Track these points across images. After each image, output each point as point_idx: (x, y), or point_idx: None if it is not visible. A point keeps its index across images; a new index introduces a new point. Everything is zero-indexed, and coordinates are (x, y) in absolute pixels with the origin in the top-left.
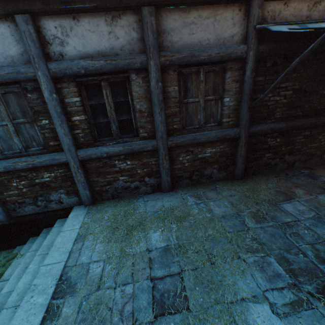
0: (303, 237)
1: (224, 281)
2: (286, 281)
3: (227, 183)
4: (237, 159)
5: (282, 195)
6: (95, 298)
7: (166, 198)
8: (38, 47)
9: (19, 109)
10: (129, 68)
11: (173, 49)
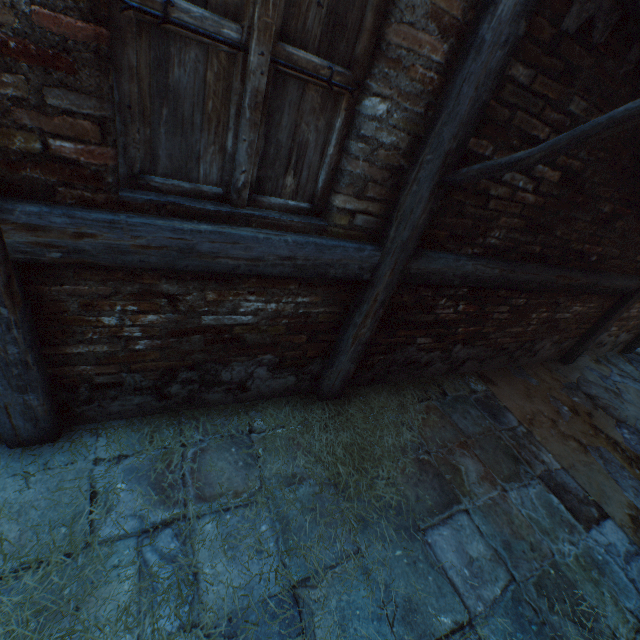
0: None
1: None
2: None
3: (294, 410)
4: (344, 347)
5: (433, 482)
6: None
7: (0, 492)
8: None
9: None
10: None
11: None
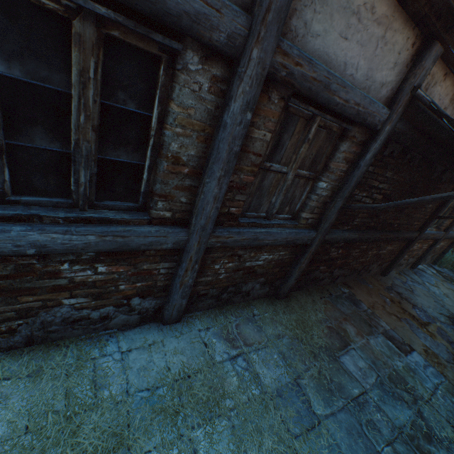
0: (380, 430)
1: None
2: None
3: (268, 305)
4: (294, 273)
5: (336, 336)
6: None
7: (171, 343)
8: None
9: None
10: (194, 32)
11: (303, 47)
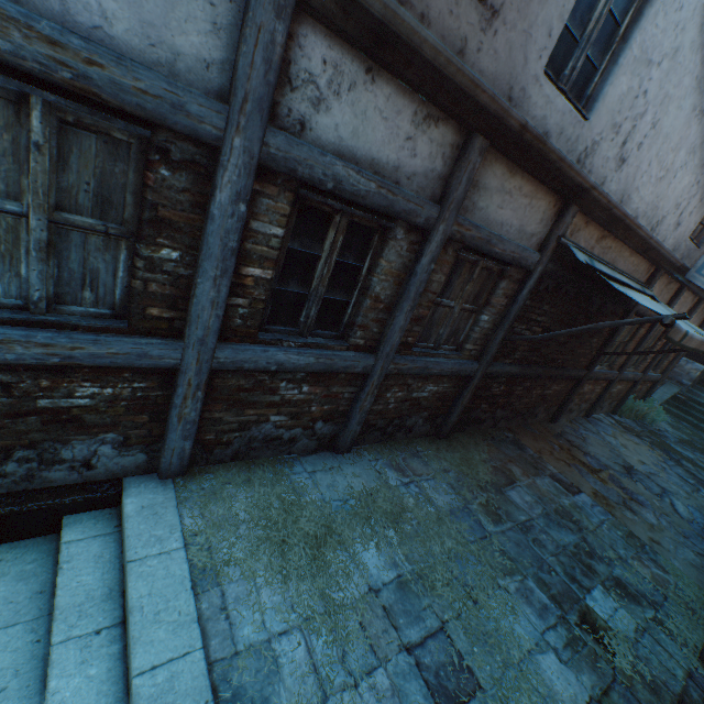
0: (545, 546)
1: (501, 628)
2: (555, 614)
3: (430, 443)
4: (456, 408)
5: (502, 474)
6: None
7: (348, 469)
8: (271, 84)
9: (94, 186)
10: (406, 219)
11: (471, 217)
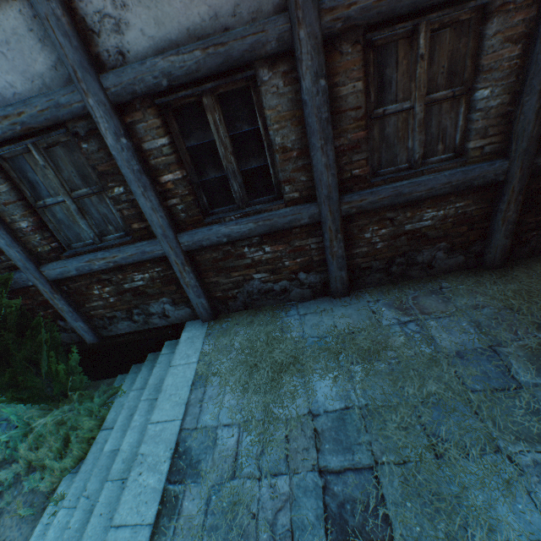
0: None
1: (466, 498)
2: None
3: (467, 277)
4: (496, 228)
5: None
6: (229, 493)
7: (339, 310)
8: (78, 47)
9: (76, 172)
10: (254, 57)
11: None
